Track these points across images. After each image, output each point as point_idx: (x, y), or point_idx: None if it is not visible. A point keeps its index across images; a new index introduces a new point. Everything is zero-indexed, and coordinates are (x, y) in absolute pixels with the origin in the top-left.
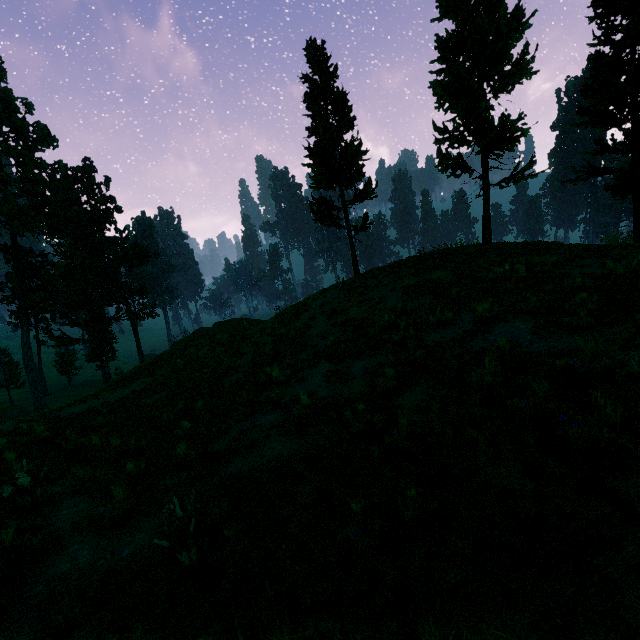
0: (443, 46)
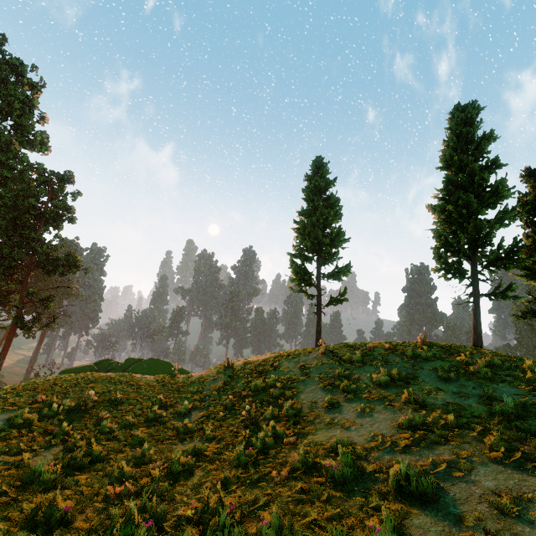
0: (449, 183)
